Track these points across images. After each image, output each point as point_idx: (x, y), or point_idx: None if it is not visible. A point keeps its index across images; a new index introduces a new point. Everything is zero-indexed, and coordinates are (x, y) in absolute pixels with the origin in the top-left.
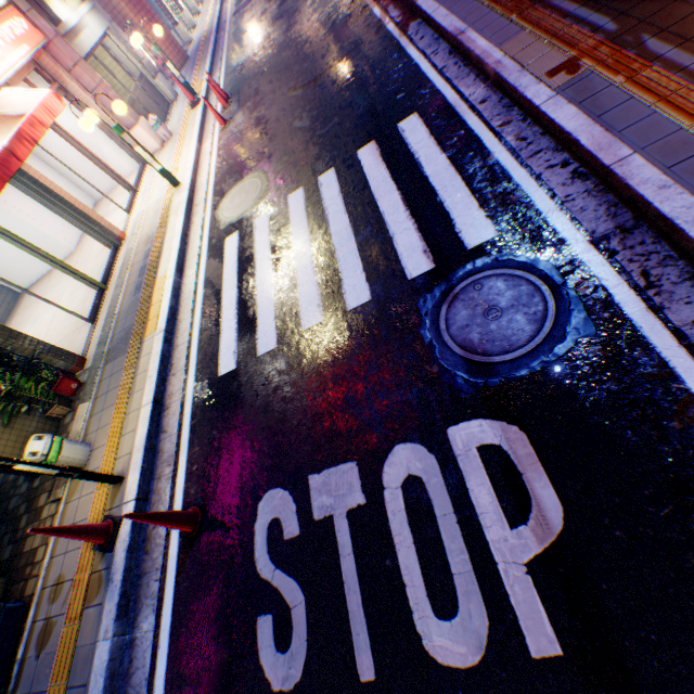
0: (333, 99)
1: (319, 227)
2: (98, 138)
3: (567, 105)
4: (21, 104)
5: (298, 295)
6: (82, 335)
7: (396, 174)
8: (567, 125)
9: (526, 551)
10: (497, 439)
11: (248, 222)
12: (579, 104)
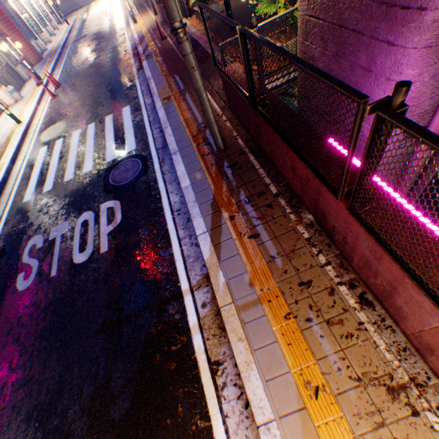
0: (104, 94)
1: (82, 145)
2: None
3: (163, 110)
4: None
5: (66, 170)
6: None
7: (116, 127)
8: (161, 116)
9: (109, 230)
10: (113, 205)
11: (54, 142)
12: (166, 110)
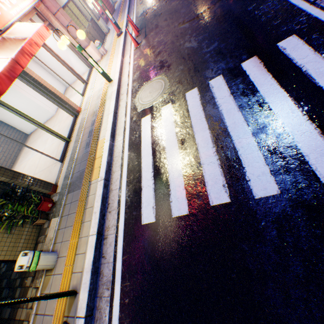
0: (213, 27)
1: (214, 119)
2: (68, 53)
3: None
4: (25, 32)
5: (203, 172)
6: (56, 168)
7: (284, 82)
8: None
9: None
10: None
11: (157, 109)
12: None
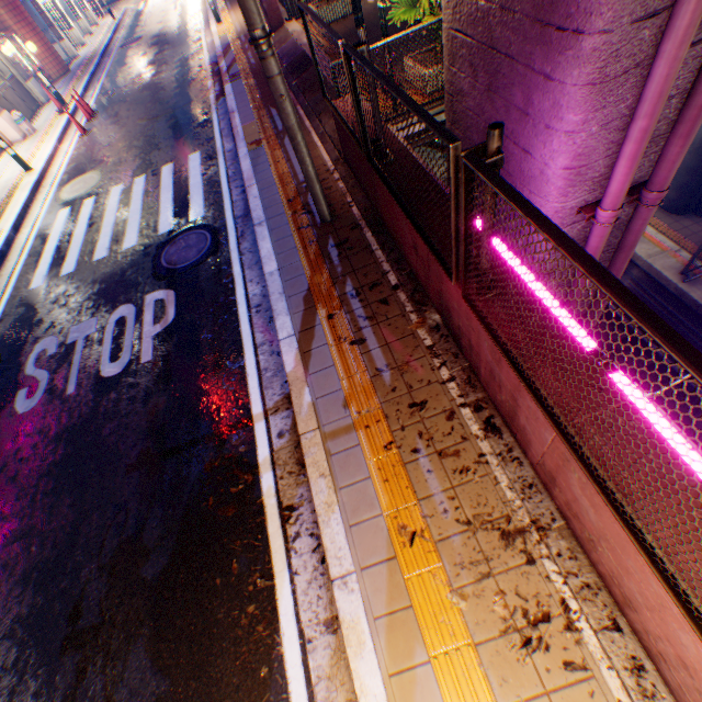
0: (163, 132)
1: (125, 207)
2: None
3: (249, 160)
4: None
5: (98, 244)
6: None
7: (177, 182)
8: (245, 169)
9: (156, 332)
10: (164, 297)
11: (81, 202)
12: (253, 160)
